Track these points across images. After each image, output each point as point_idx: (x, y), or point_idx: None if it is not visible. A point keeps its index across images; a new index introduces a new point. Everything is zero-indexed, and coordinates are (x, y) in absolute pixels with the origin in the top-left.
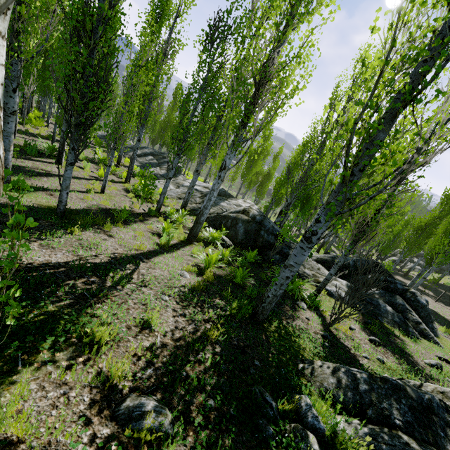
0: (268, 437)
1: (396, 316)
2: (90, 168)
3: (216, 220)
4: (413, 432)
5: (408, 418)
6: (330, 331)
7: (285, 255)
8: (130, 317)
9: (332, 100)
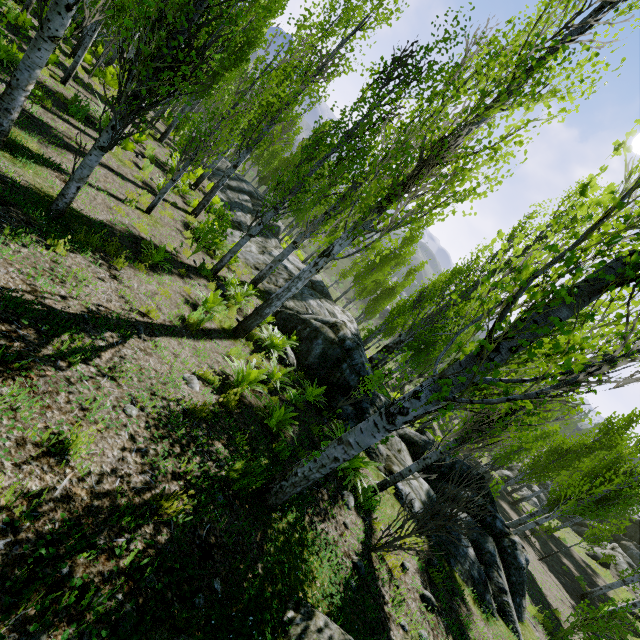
0: None
1: (477, 569)
2: (151, 173)
3: (290, 320)
4: None
5: None
6: (369, 559)
7: (361, 411)
8: (39, 424)
9: (515, 231)
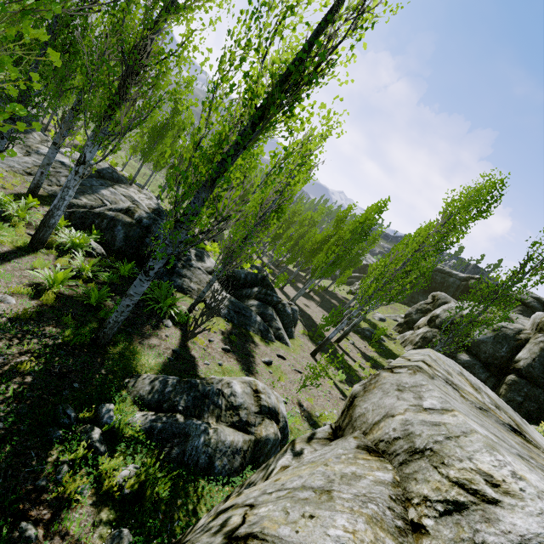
0: (54, 438)
1: (262, 325)
2: None
3: (85, 217)
4: (187, 412)
5: (189, 404)
6: (185, 345)
7: (171, 268)
8: None
9: None
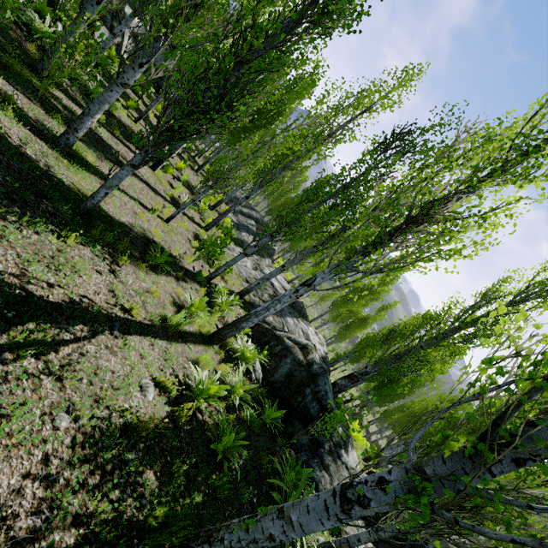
0: None
1: None
2: (181, 192)
3: (265, 334)
4: None
5: None
6: None
7: (316, 444)
8: None
9: (489, 291)
